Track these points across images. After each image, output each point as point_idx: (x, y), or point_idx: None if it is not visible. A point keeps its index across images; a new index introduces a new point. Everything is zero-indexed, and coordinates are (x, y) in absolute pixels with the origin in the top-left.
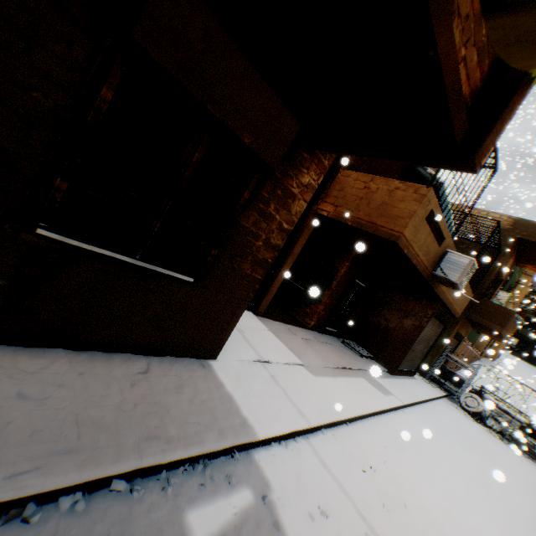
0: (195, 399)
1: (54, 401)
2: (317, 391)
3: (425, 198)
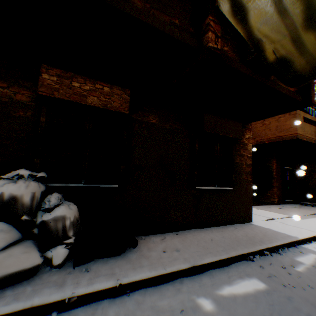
0: (261, 231)
1: (225, 237)
2: (309, 223)
3: (296, 114)
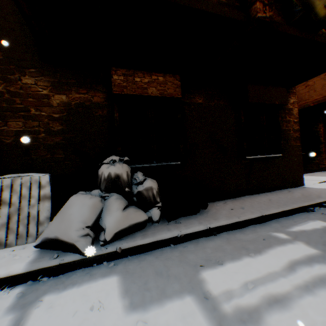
0: (316, 191)
1: (281, 197)
2: None
3: None
